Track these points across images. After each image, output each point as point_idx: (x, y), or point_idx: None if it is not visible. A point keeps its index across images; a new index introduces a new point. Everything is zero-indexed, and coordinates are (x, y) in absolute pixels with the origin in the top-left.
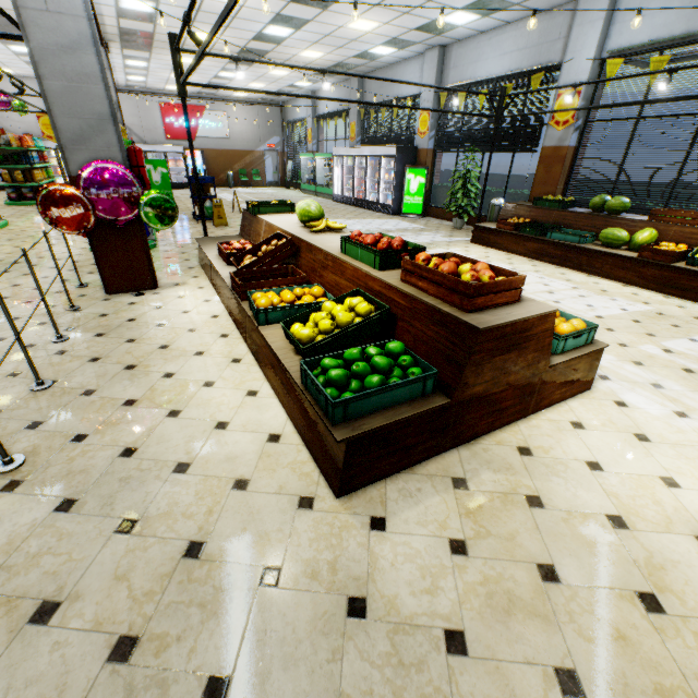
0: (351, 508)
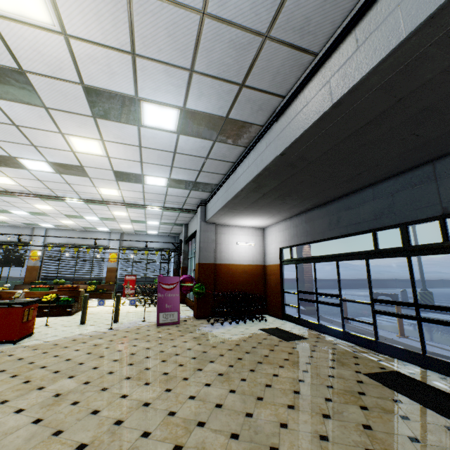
0: (74, 316)
